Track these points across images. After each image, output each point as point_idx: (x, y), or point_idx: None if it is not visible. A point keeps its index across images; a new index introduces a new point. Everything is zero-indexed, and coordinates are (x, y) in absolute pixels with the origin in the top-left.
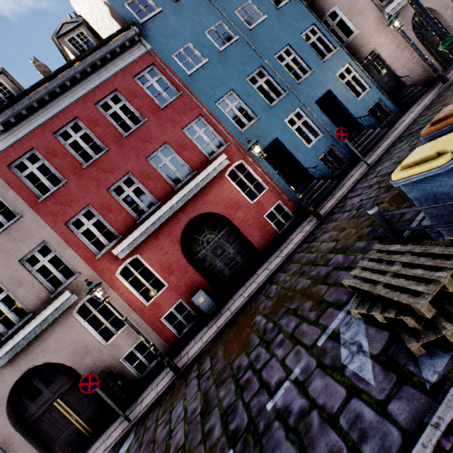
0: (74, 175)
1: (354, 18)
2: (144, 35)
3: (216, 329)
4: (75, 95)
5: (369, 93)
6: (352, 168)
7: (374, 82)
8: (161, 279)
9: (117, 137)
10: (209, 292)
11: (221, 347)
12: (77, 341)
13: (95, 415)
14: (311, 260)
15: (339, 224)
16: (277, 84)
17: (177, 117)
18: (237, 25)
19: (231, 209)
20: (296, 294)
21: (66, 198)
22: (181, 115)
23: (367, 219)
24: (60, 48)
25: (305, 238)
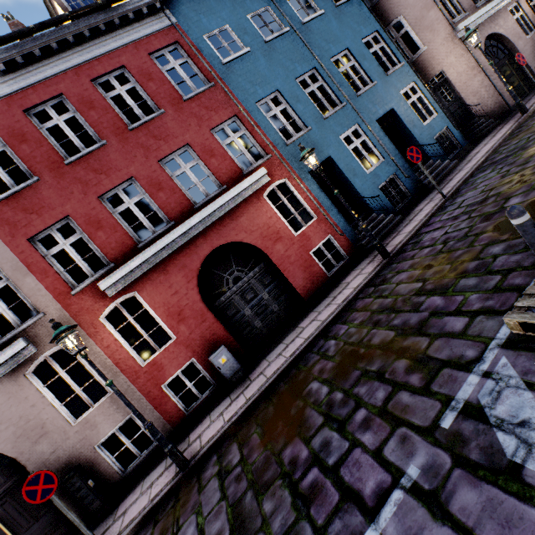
0: (50, 172)
1: (422, 32)
2: (169, 5)
3: (246, 402)
4: (63, 63)
5: (436, 119)
6: (418, 202)
7: (442, 108)
8: (166, 329)
9: (119, 128)
10: (234, 350)
11: (255, 428)
12: (28, 417)
13: (45, 534)
14: (386, 305)
15: (419, 261)
16: (332, 93)
17: (205, 113)
18: (288, 15)
19: (269, 240)
20: (375, 351)
21: (34, 203)
22: (210, 112)
23: (466, 252)
24: (48, 5)
25: (369, 281)
